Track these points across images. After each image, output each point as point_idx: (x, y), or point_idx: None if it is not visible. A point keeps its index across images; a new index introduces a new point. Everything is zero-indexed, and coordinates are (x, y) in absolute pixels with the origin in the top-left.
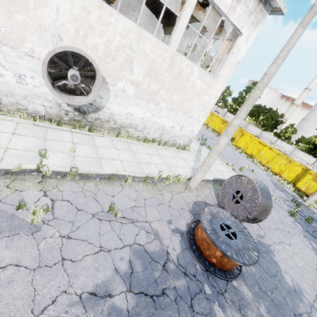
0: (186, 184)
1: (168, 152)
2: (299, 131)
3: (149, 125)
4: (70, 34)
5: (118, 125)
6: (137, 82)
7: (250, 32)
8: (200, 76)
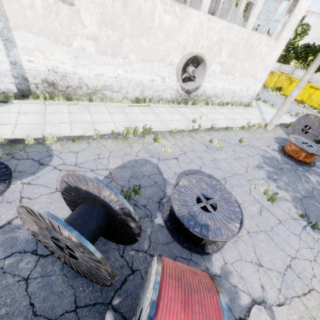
0: (264, 129)
1: (239, 110)
2: None
3: (225, 92)
4: (190, 44)
5: (206, 97)
6: (223, 62)
7: None
8: (266, 43)
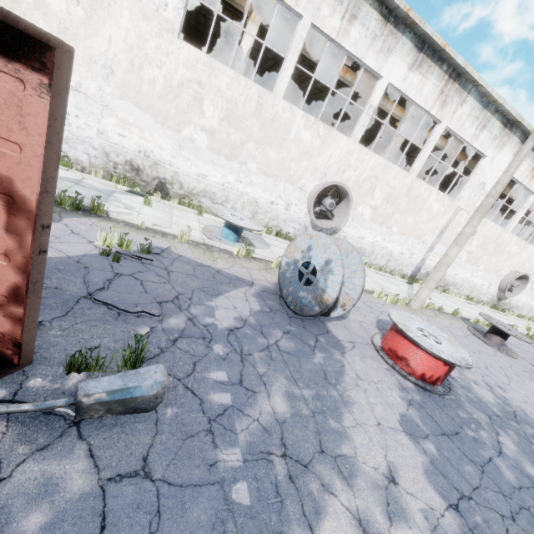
0: None
1: None
2: None
3: (525, 305)
4: (519, 264)
5: (509, 307)
6: (533, 281)
7: None
8: None
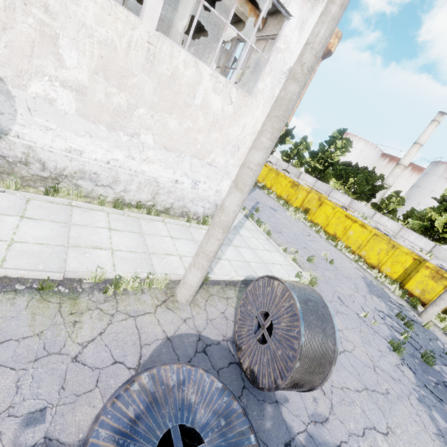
0: (170, 293)
1: (164, 227)
2: (409, 203)
3: (124, 175)
4: None
5: (51, 172)
6: (79, 86)
7: (306, 15)
8: (217, 88)
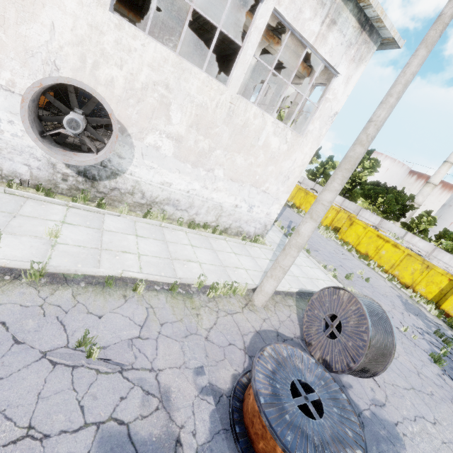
0: (248, 298)
1: (227, 244)
2: (441, 222)
3: (198, 201)
4: (71, 62)
5: (147, 200)
6: (178, 136)
7: (351, 72)
8: (276, 132)
